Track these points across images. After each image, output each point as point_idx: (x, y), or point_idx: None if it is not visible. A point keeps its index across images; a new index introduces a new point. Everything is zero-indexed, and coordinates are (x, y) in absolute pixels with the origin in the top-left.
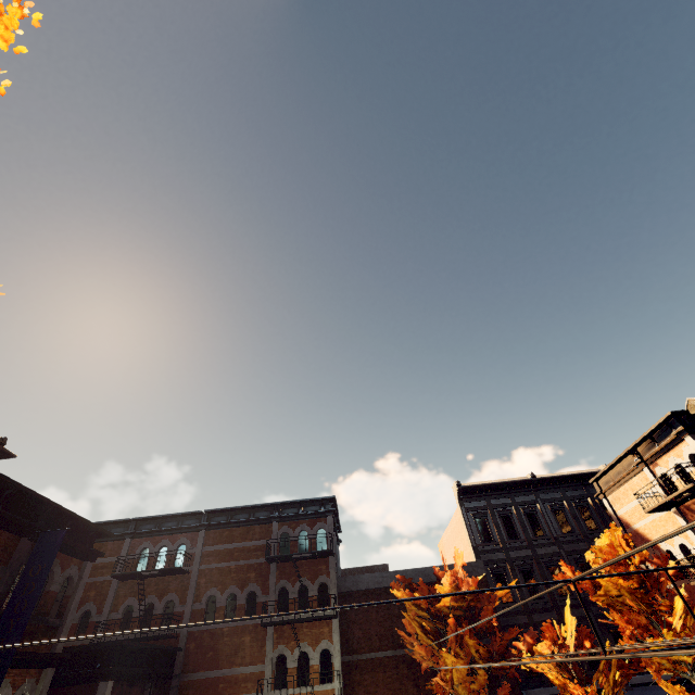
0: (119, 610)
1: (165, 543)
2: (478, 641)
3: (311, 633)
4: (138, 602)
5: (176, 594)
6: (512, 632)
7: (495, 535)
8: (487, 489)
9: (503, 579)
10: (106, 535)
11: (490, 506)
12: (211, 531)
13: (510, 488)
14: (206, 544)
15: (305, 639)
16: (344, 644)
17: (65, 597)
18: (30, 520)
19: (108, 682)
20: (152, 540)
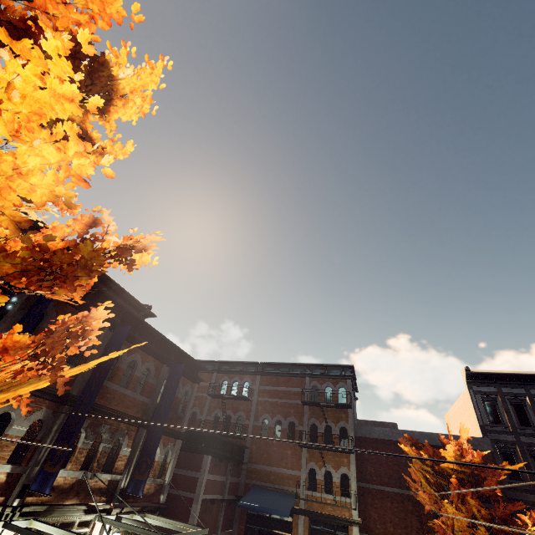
0: (212, 415)
1: (236, 379)
2: (480, 503)
3: (333, 460)
4: (222, 412)
5: (243, 413)
6: (516, 505)
7: (505, 419)
8: (497, 377)
9: (511, 458)
10: (204, 370)
11: (500, 393)
12: (264, 376)
13: (525, 380)
14: (261, 384)
15: (329, 462)
16: (359, 474)
17: (185, 402)
18: (167, 355)
19: (208, 456)
20: (229, 376)
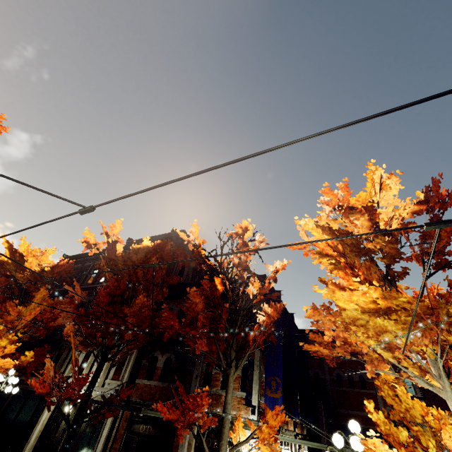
0: None
1: None
2: None
3: None
4: None
5: (318, 369)
6: None
7: None
8: None
9: None
10: None
11: None
12: None
13: None
14: None
15: None
16: None
17: None
18: None
19: (321, 401)
20: None
